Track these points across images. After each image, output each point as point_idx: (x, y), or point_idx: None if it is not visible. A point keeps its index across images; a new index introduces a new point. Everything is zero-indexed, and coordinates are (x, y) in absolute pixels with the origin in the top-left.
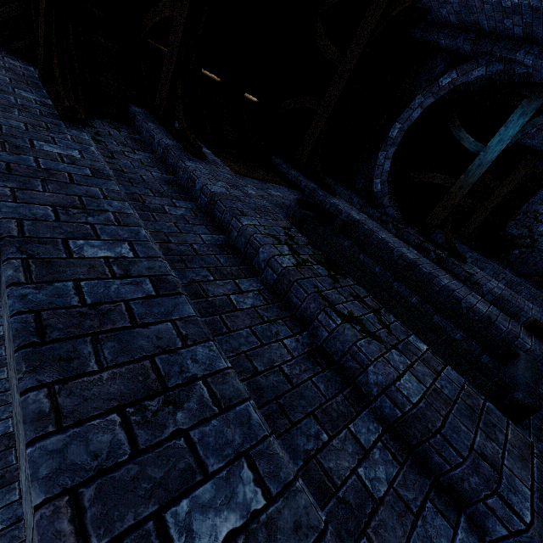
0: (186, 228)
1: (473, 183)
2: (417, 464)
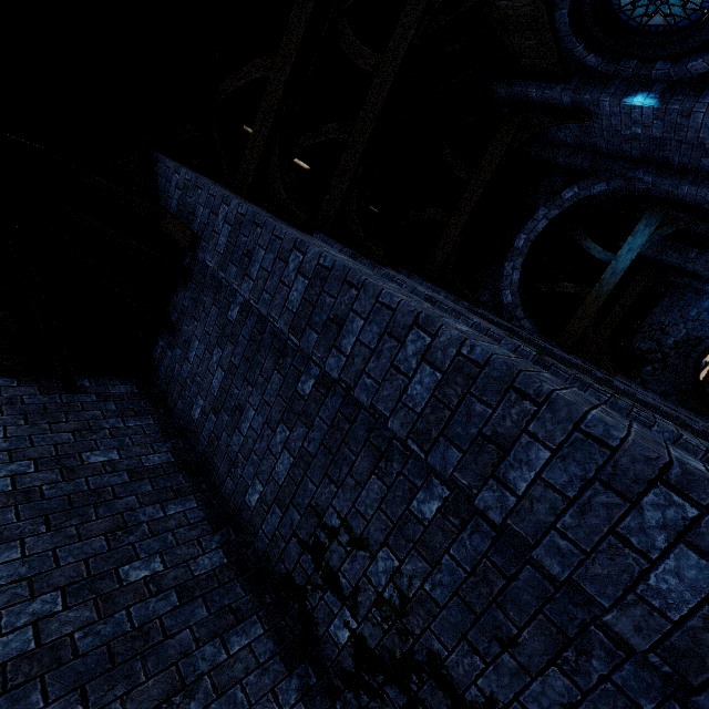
0: None
1: (609, 292)
2: None
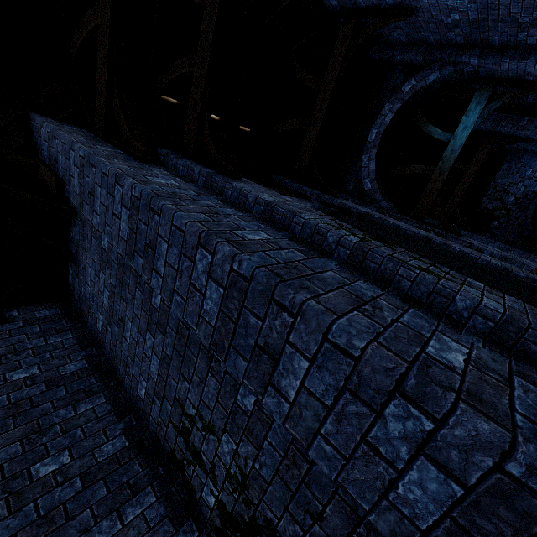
0: None
1: (450, 167)
2: (518, 358)
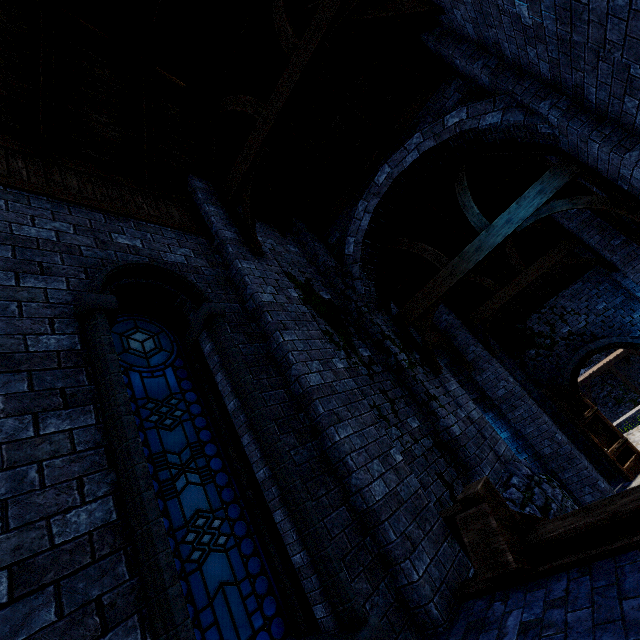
0: None
1: (466, 271)
2: None
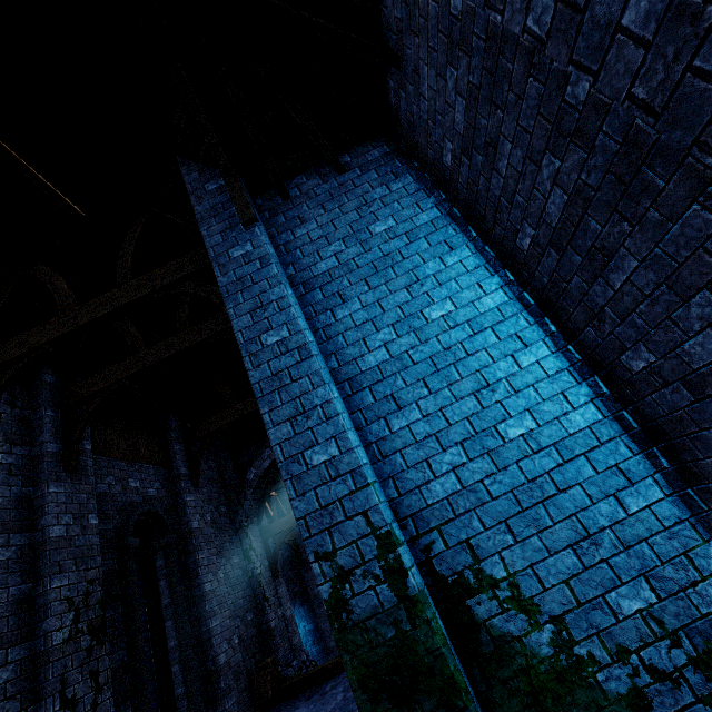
0: (2, 581)
1: None
2: None
